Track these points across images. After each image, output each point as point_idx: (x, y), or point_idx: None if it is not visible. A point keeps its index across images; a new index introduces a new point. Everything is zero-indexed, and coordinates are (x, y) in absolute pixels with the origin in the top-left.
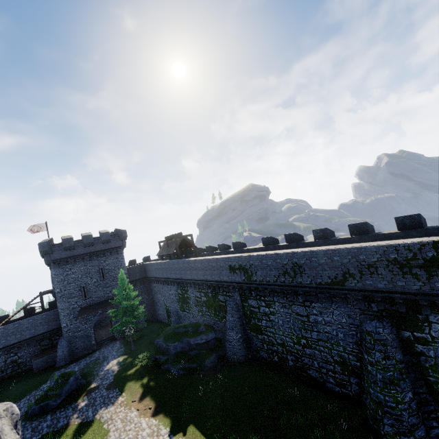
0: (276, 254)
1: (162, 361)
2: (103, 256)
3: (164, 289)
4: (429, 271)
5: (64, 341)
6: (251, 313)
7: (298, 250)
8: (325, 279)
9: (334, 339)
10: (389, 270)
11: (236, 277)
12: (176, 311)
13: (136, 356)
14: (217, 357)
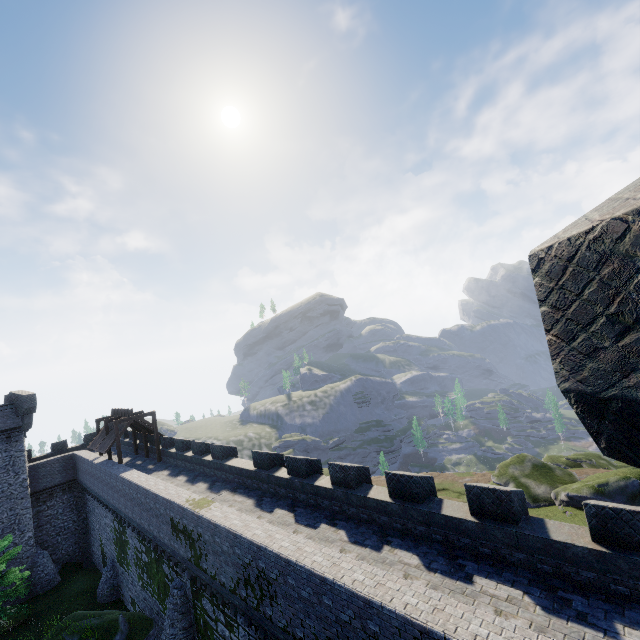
0: (233, 533)
1: None
2: None
3: (99, 510)
4: None
5: None
6: (205, 625)
7: (268, 545)
8: (309, 637)
9: None
10: None
11: (181, 548)
12: (113, 559)
13: None
14: None
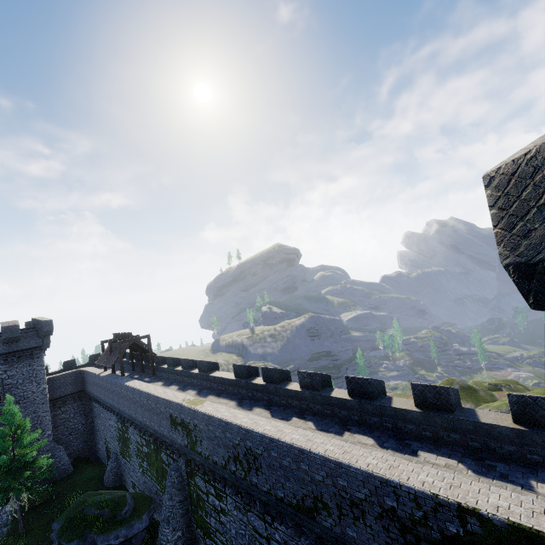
0: (225, 422)
1: None
2: (4, 364)
3: (104, 414)
4: None
5: None
6: (198, 498)
7: (254, 428)
8: (289, 495)
9: None
10: (384, 526)
11: (178, 437)
12: (116, 453)
13: None
14: None
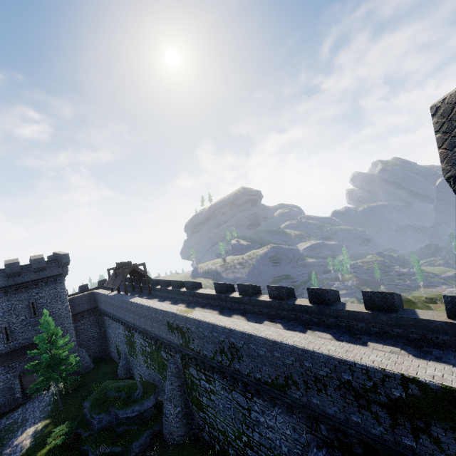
0: (212, 324)
1: (83, 438)
2: (36, 288)
3: (113, 325)
4: (395, 416)
5: None
6: (192, 383)
7: (236, 328)
8: (265, 376)
9: (277, 451)
10: (342, 395)
11: (175, 338)
12: (125, 353)
13: (60, 422)
14: (150, 435)
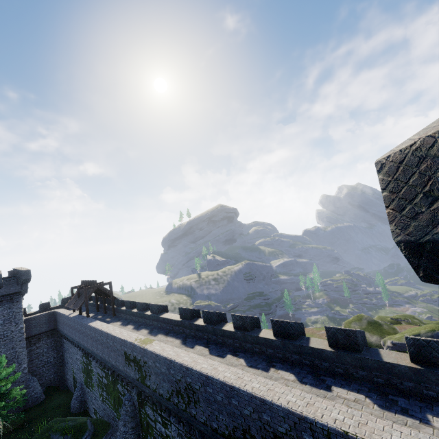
0: (169, 360)
1: None
2: None
3: (72, 349)
4: None
5: None
6: (147, 425)
7: (193, 366)
8: (222, 427)
9: None
10: None
11: (131, 372)
12: (81, 382)
13: None
14: None
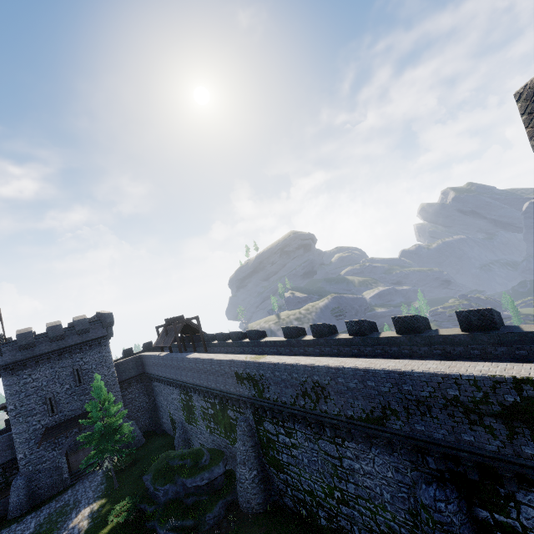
0: (290, 365)
1: (147, 513)
2: (80, 352)
3: (166, 390)
4: (511, 425)
5: (20, 480)
6: (268, 440)
7: (319, 364)
8: (358, 412)
9: (378, 500)
10: (449, 414)
11: (245, 390)
12: (181, 421)
13: (117, 500)
14: (224, 506)
